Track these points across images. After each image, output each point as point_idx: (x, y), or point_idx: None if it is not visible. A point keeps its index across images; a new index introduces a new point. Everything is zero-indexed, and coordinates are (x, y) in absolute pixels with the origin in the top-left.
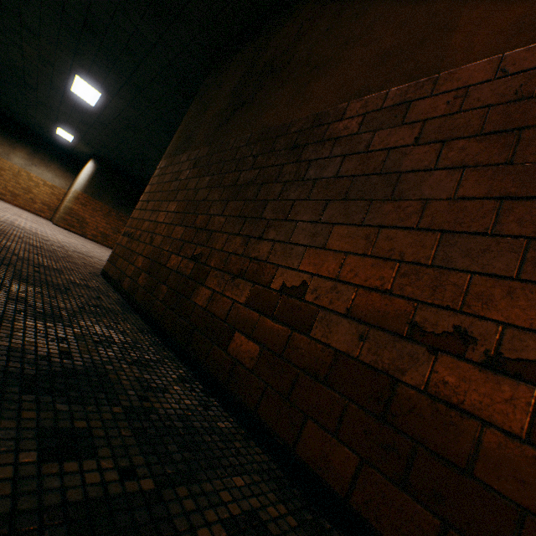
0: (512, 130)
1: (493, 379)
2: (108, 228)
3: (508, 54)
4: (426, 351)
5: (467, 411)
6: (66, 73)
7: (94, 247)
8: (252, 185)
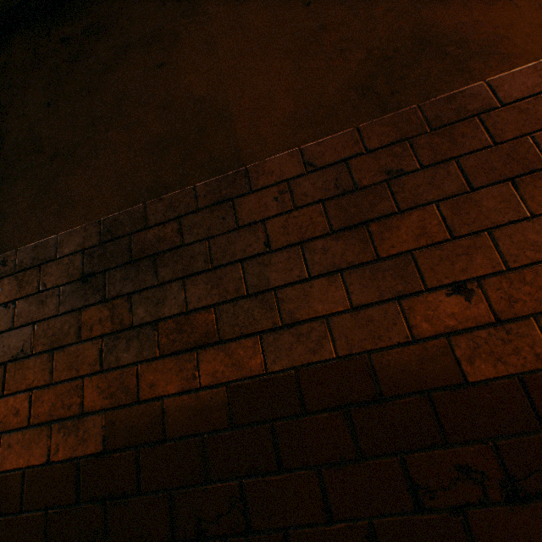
0: (358, 224)
1: (528, 512)
2: None
3: (304, 147)
4: (452, 517)
5: None
6: None
7: None
8: (30, 357)
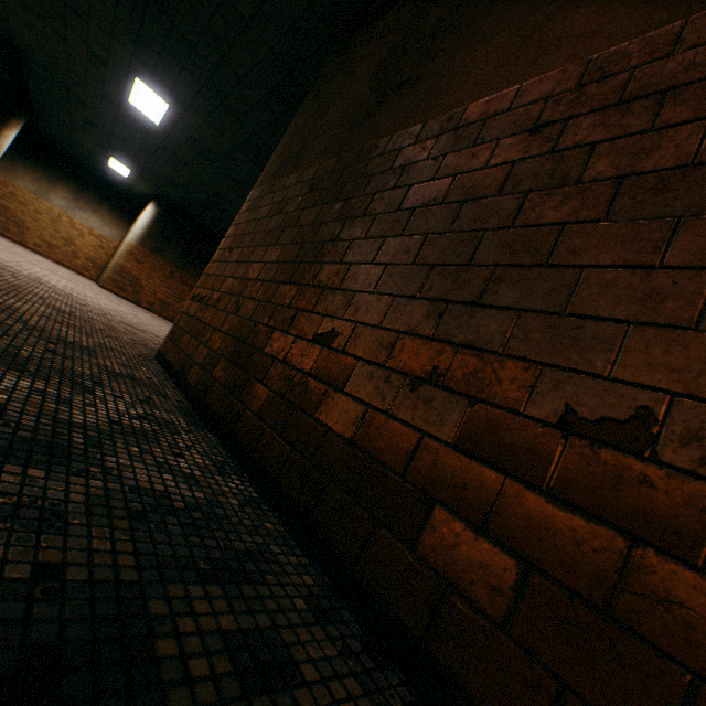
0: None
1: None
2: (169, 294)
3: None
4: None
5: None
6: (123, 75)
7: (149, 318)
8: (438, 206)
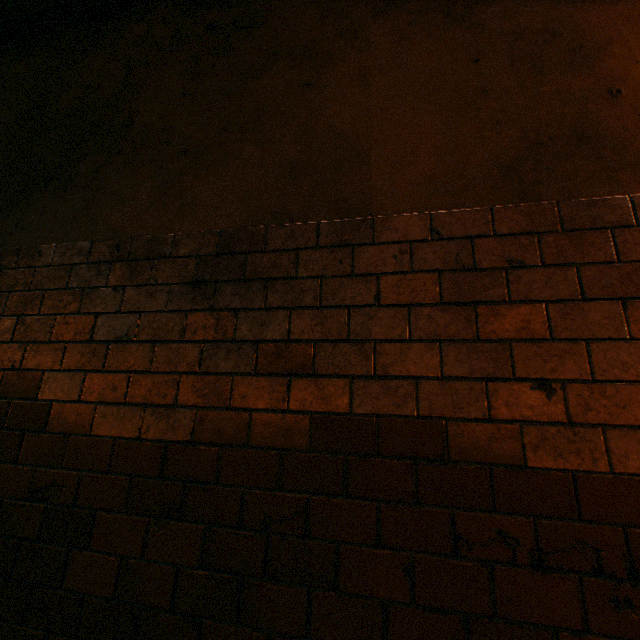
0: (467, 302)
1: (545, 579)
2: None
3: (435, 213)
4: (481, 567)
5: (538, 622)
6: None
7: None
8: (133, 343)
